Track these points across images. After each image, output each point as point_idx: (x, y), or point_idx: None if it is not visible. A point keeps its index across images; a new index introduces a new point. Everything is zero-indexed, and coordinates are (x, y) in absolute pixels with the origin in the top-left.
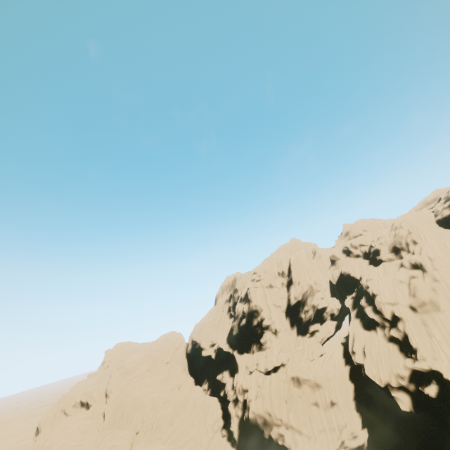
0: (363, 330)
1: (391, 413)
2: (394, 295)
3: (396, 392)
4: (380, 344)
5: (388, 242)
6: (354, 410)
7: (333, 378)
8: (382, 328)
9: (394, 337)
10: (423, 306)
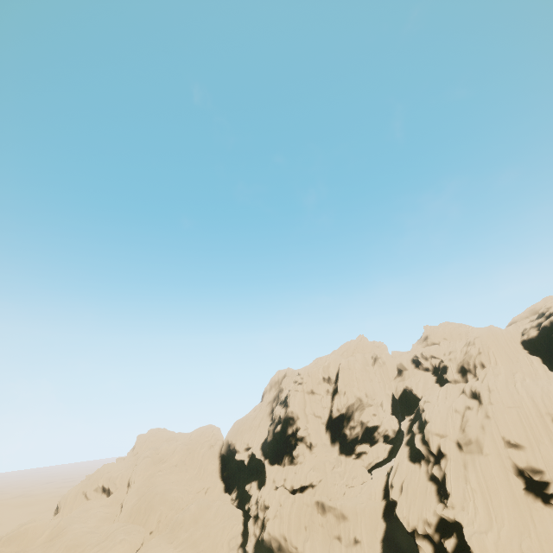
0: (408, 462)
1: None
2: (445, 426)
3: (421, 540)
4: (419, 481)
5: (458, 359)
6: None
7: (362, 511)
8: (427, 462)
9: (435, 476)
10: (469, 444)
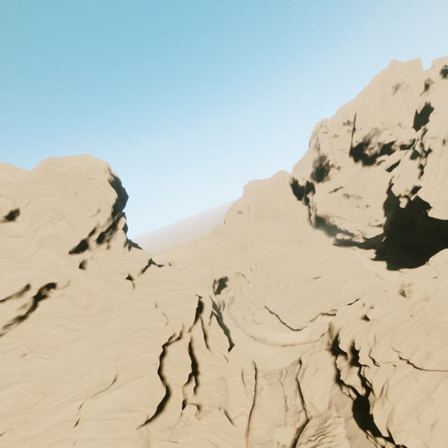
0: (408, 160)
1: (402, 209)
2: (439, 130)
3: (402, 199)
4: (411, 170)
5: None
6: (381, 209)
7: (371, 193)
8: (420, 157)
9: (422, 165)
10: None
